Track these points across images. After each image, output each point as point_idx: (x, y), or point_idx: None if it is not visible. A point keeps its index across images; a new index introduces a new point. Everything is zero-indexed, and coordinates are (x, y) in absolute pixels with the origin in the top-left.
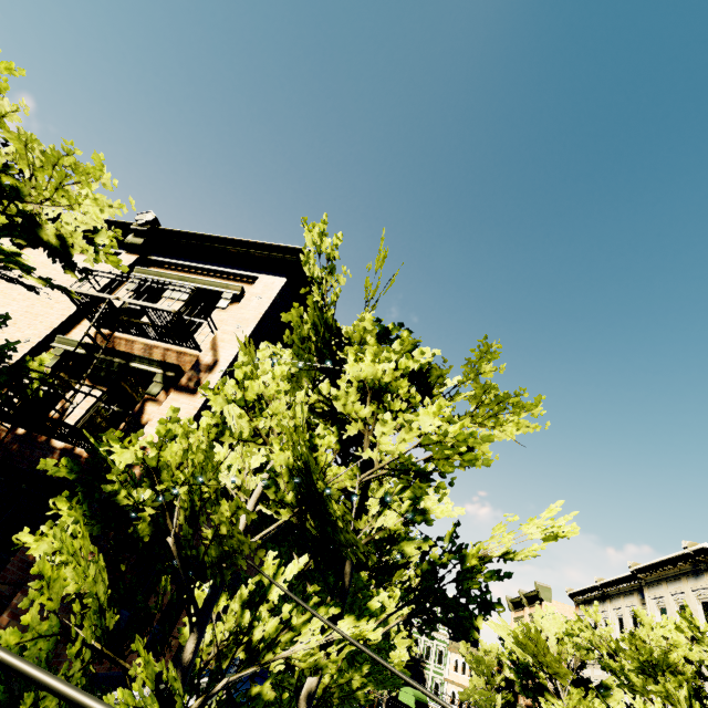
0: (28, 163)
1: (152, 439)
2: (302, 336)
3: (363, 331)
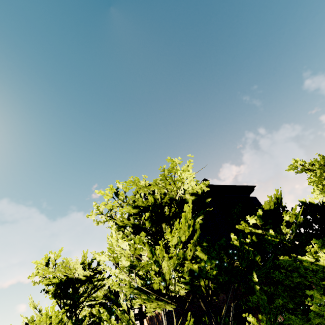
0: (64, 272)
1: (106, 322)
2: (124, 234)
3: (118, 221)
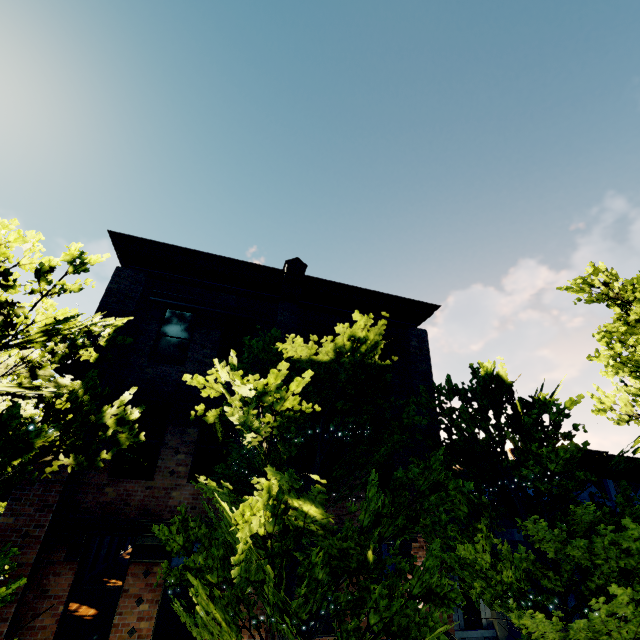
0: None
1: None
2: None
3: None
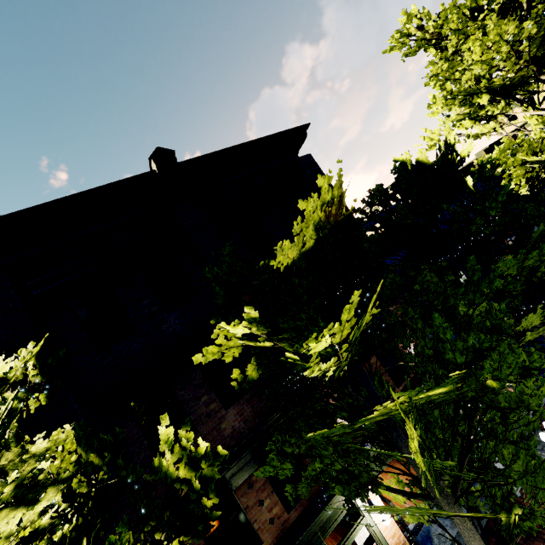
0: None
1: None
2: None
3: None
